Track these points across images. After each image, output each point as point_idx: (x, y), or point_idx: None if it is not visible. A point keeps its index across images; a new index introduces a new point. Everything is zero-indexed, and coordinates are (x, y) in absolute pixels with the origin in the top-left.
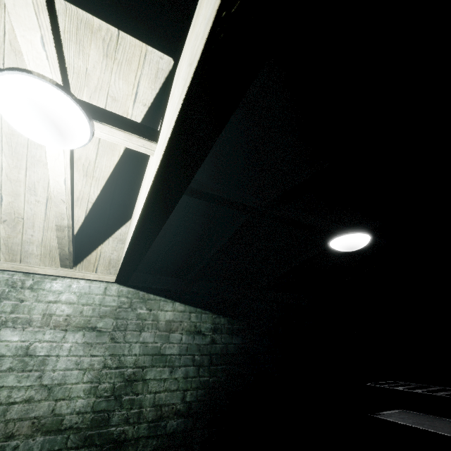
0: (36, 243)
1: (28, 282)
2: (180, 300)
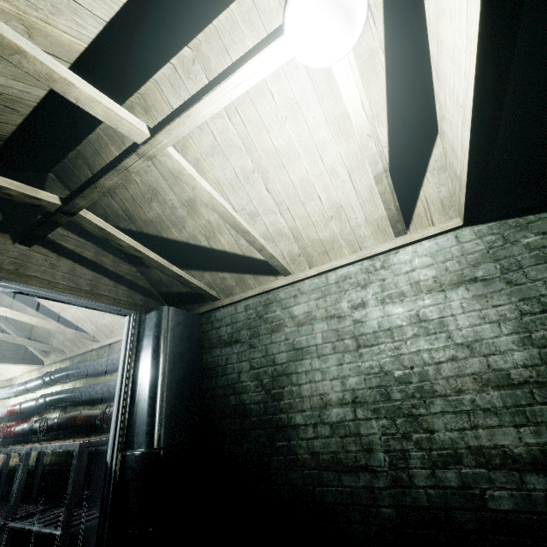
0: (362, 224)
1: (377, 264)
2: None
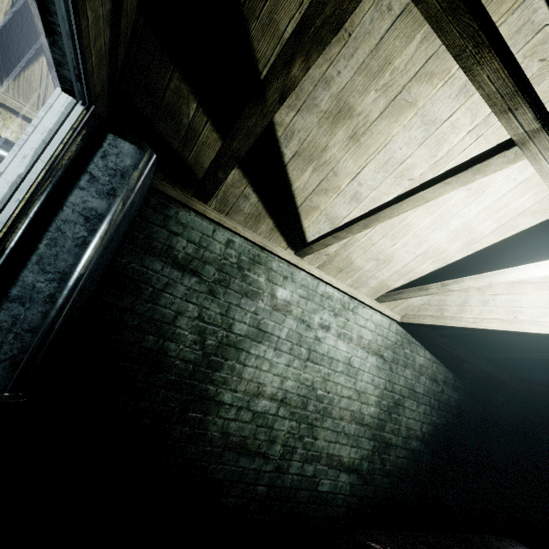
0: (379, 279)
1: (351, 305)
2: (429, 349)
